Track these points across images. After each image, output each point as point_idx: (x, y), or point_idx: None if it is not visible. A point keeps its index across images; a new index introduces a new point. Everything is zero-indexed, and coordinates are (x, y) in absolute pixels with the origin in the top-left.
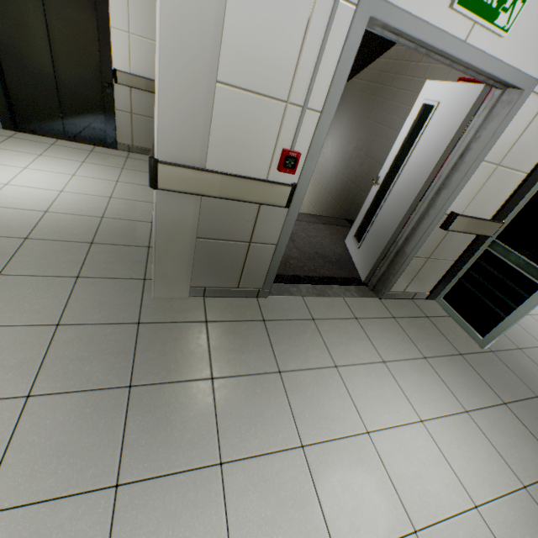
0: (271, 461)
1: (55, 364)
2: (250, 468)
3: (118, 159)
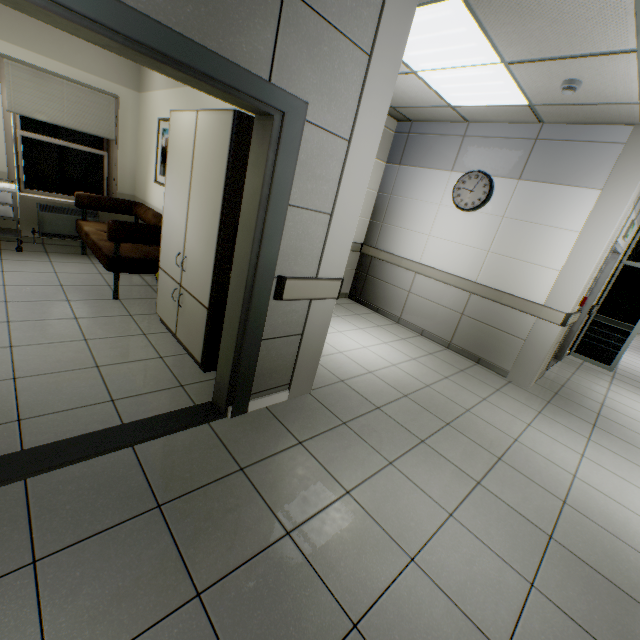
0: None
1: (569, 426)
2: None
3: (339, 307)
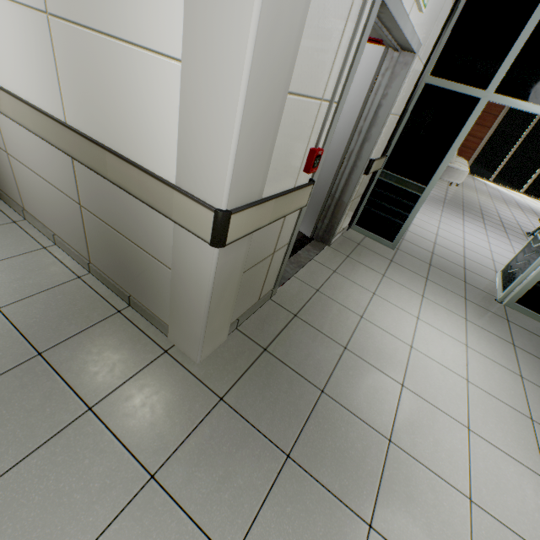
0: (403, 410)
1: (209, 511)
2: (401, 426)
3: None
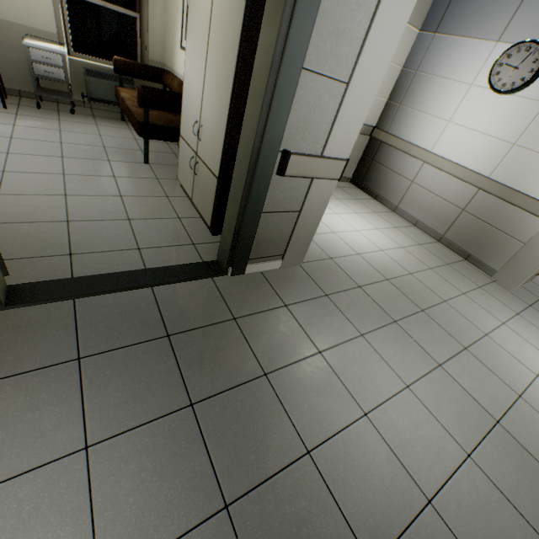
0: None
1: None
2: None
3: (339, 190)
